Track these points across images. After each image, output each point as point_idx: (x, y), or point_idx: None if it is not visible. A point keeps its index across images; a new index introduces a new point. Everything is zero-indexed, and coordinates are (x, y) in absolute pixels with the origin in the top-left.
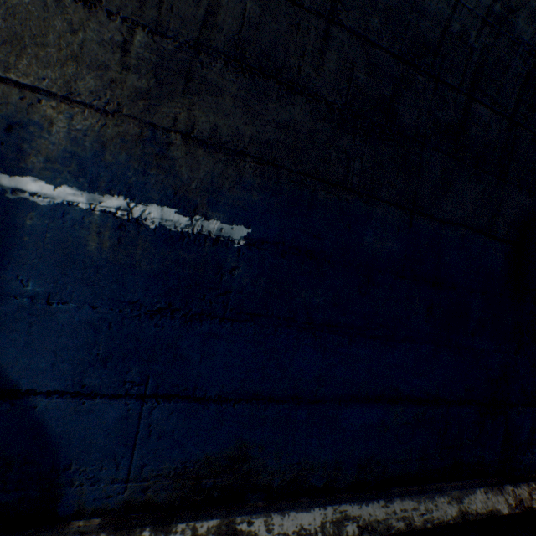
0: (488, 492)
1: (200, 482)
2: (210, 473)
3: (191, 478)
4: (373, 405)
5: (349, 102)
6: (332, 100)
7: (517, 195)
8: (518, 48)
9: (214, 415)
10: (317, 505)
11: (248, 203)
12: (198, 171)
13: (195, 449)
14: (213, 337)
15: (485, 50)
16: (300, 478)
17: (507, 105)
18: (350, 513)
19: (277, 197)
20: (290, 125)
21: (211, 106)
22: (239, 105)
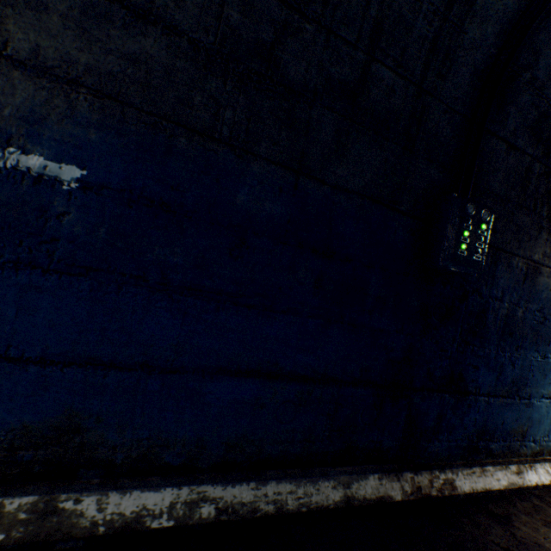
0: (383, 479)
1: (15, 454)
2: (29, 444)
3: (2, 449)
4: (246, 380)
5: (219, 42)
6: (197, 37)
7: (426, 169)
8: (421, 7)
9: (35, 379)
10: (171, 485)
11: (83, 140)
12: (13, 96)
13: (8, 416)
14: (35, 290)
15: (384, 5)
16: (151, 455)
17: (414, 70)
18: (210, 495)
19: (123, 138)
20: (140, 58)
21: (32, 23)
22: (72, 27)
